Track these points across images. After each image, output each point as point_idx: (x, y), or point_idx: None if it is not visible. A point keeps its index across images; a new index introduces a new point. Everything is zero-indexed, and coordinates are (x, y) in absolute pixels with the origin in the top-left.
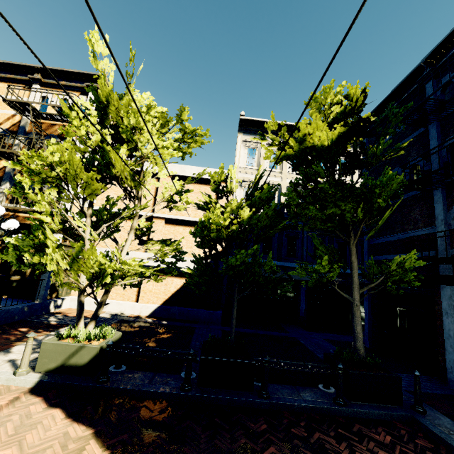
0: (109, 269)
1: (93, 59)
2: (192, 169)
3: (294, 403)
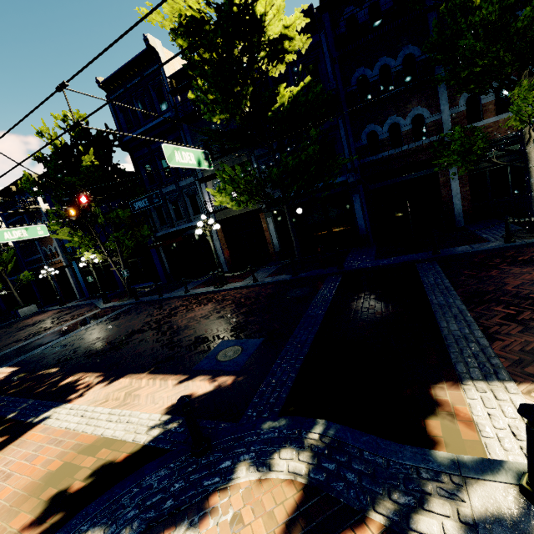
0: None
1: None
2: None
3: (3, 325)
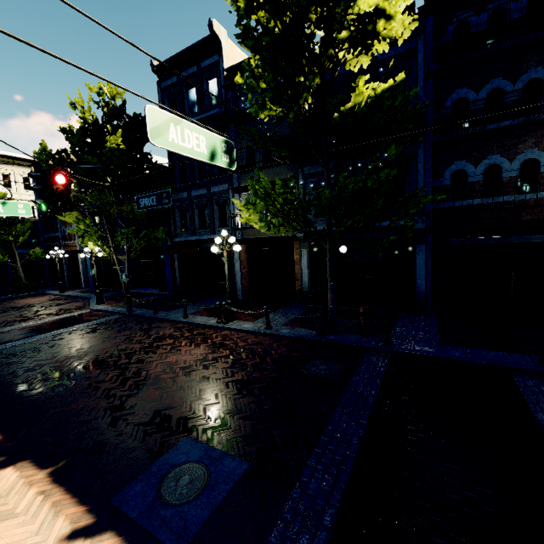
0: None
1: None
2: None
3: None
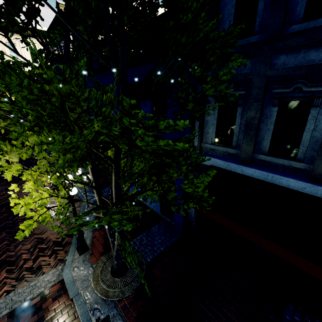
0: None
1: None
2: None
3: None
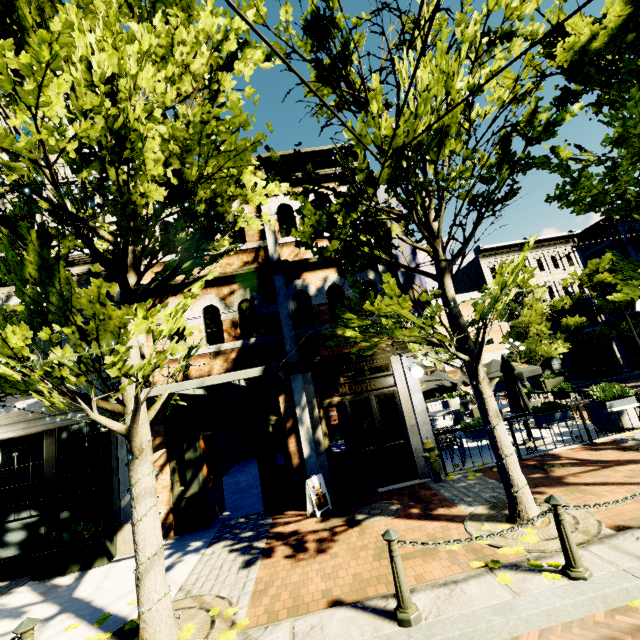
0: (559, 348)
1: (529, 277)
2: (471, 294)
3: (635, 374)
